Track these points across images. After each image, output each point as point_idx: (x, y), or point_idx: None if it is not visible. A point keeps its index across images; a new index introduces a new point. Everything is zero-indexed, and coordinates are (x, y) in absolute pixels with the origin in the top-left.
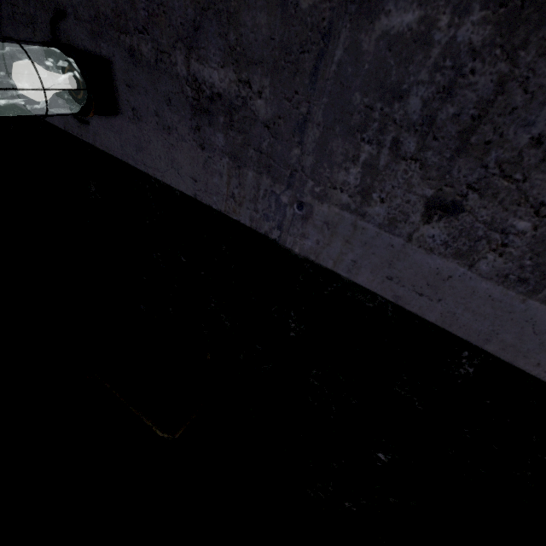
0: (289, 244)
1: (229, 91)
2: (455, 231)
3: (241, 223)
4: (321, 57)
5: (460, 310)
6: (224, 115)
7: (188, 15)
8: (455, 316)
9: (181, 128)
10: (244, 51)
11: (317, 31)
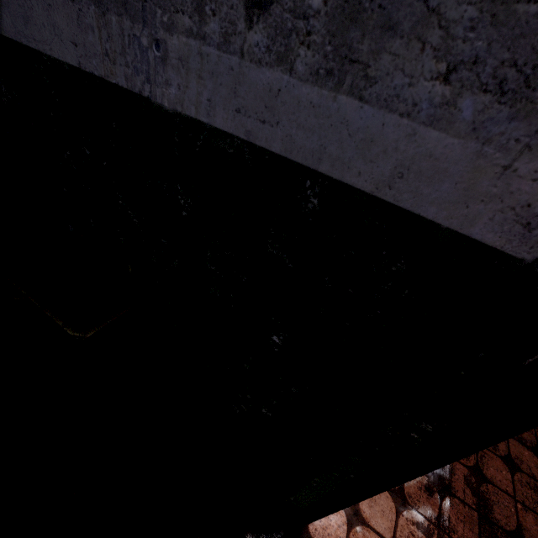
0: (159, 98)
1: None
2: (272, 31)
3: (120, 87)
4: None
5: (294, 130)
6: None
7: None
8: (293, 139)
9: None
10: None
11: None
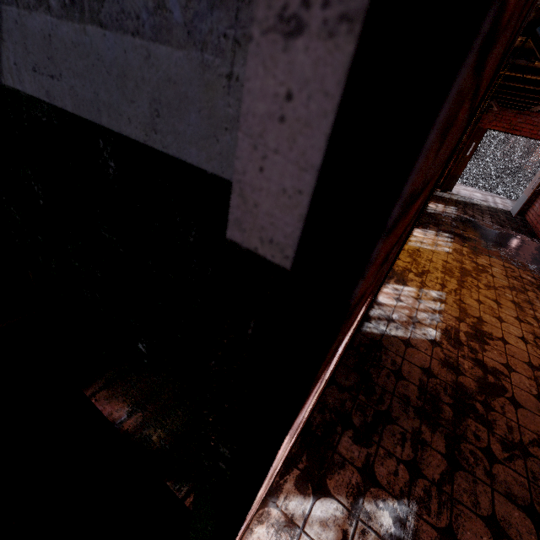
0: None
1: None
2: None
3: None
4: None
5: (73, 80)
6: None
7: None
8: (75, 91)
9: None
10: None
11: None
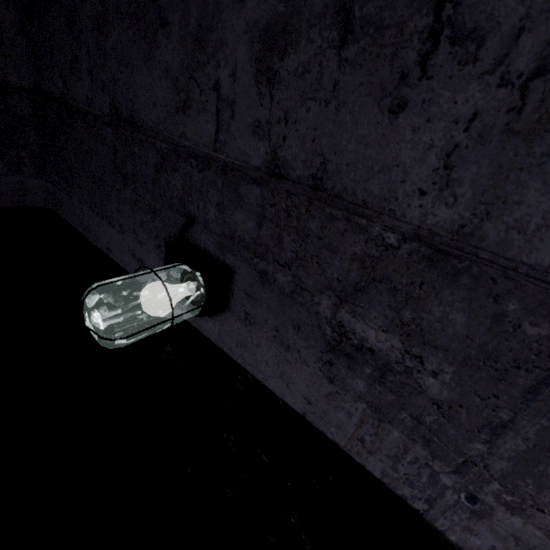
0: (441, 525)
1: (387, 353)
2: None
3: (366, 469)
4: (547, 383)
5: None
6: (373, 369)
7: (350, 276)
8: None
9: (305, 353)
10: (422, 331)
11: (547, 359)
